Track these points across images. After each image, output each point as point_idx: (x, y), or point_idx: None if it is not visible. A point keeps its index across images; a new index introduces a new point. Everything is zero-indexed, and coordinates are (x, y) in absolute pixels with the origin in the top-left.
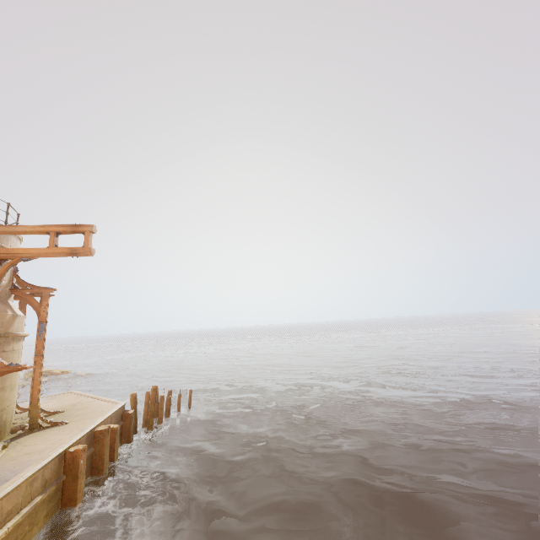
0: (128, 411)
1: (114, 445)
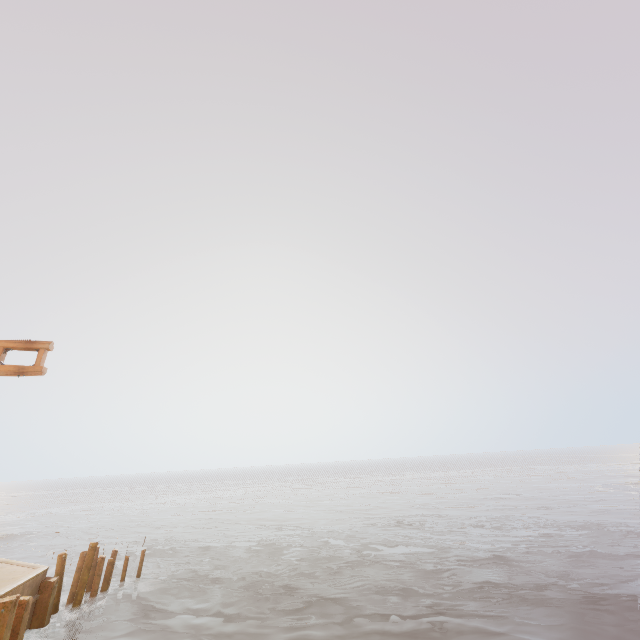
0: (50, 578)
1: (19, 627)
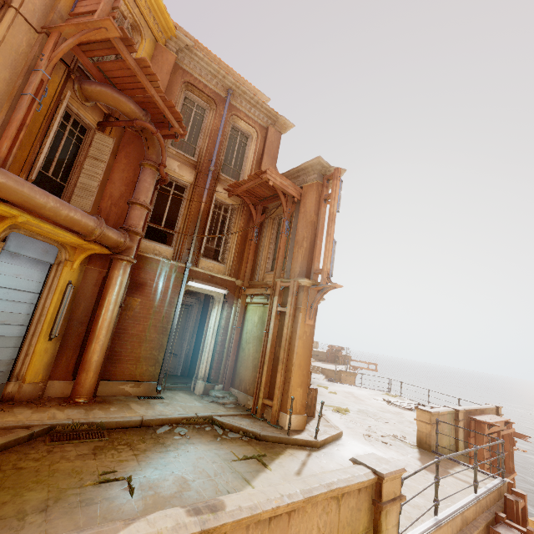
0: None
1: None
